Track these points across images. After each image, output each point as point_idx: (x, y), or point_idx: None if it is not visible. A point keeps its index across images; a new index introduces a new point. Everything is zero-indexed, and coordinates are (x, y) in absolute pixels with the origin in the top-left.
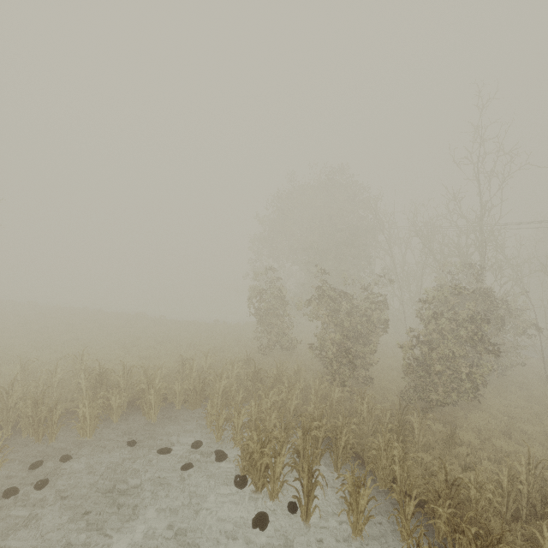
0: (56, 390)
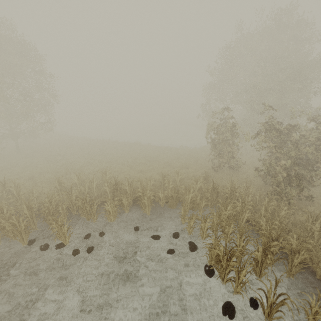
0: (95, 190)
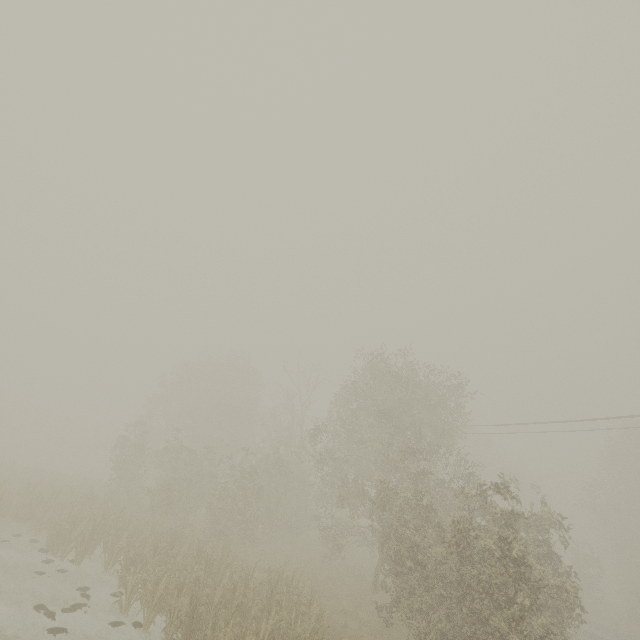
0: None
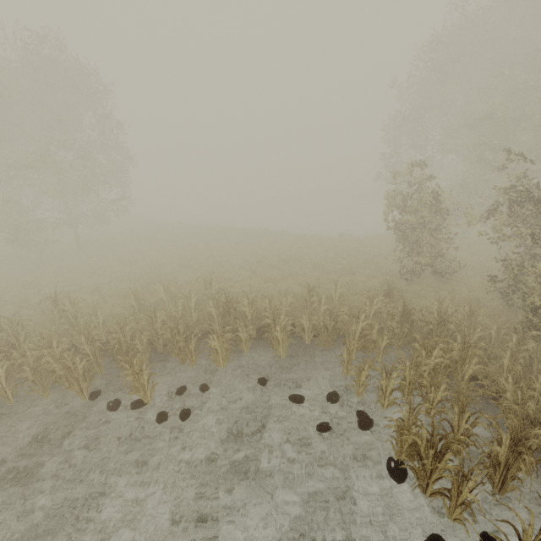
0: (194, 312)
